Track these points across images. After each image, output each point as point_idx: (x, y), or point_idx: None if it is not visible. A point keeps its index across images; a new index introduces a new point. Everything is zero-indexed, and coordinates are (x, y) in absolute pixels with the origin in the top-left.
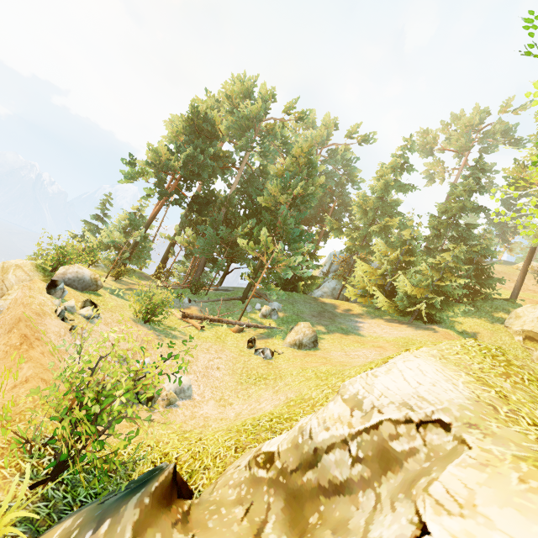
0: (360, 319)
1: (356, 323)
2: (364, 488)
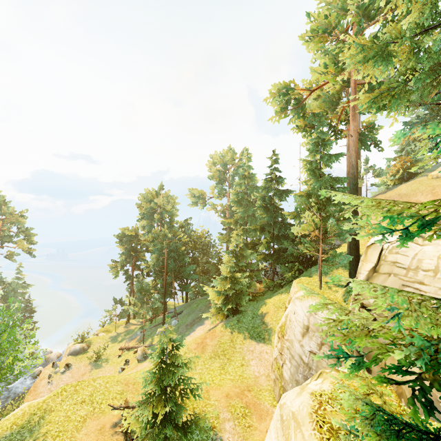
0: (207, 321)
1: (199, 326)
2: None
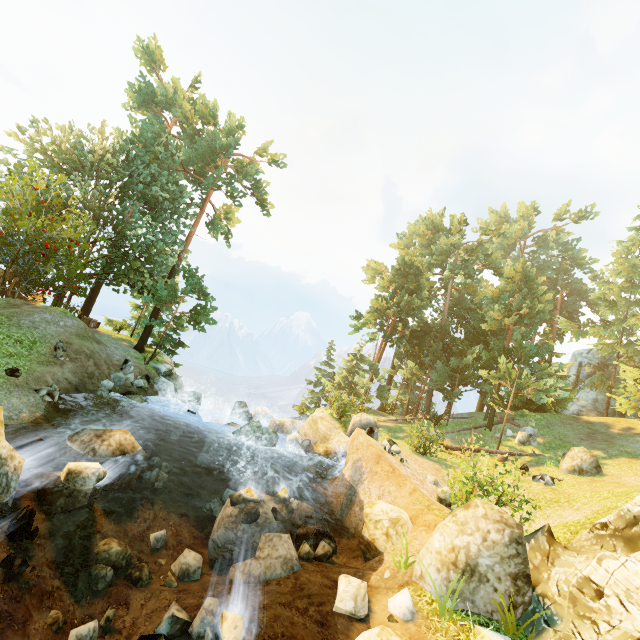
0: None
1: None
2: None
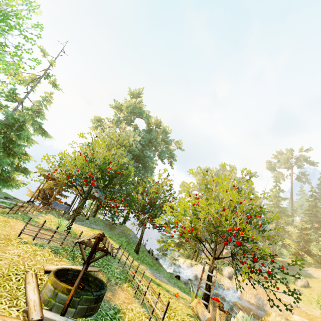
0: (304, 268)
1: (306, 271)
2: None
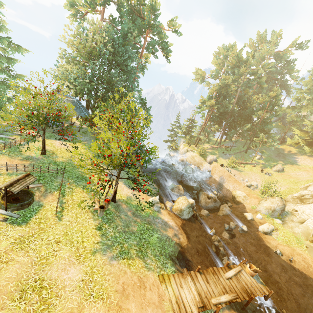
0: (296, 156)
1: (295, 158)
2: (311, 199)
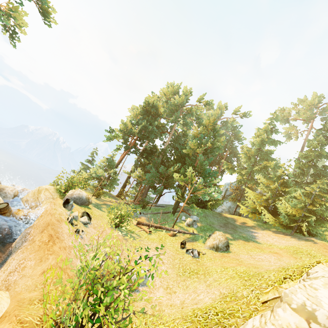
0: (254, 230)
1: (252, 233)
2: None
